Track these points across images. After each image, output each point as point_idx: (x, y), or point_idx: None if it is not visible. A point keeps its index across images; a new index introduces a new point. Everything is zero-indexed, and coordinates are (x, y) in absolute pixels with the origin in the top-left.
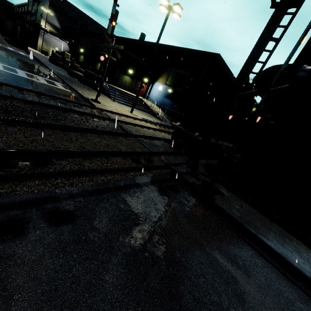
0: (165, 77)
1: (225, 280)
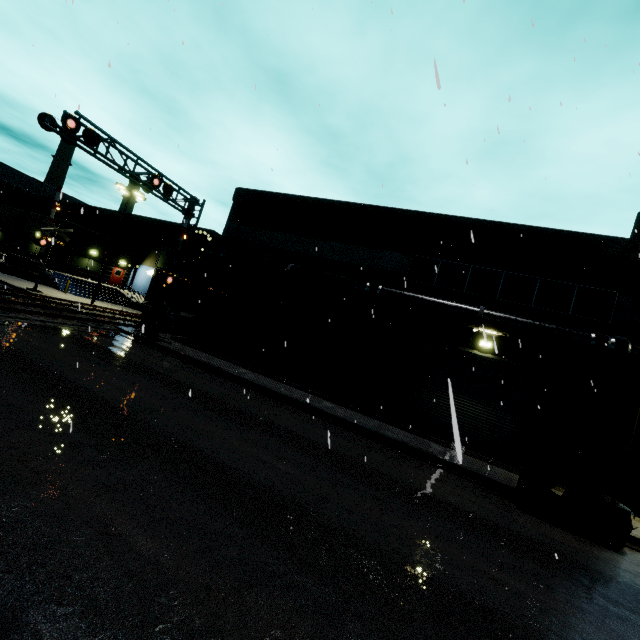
0: (155, 258)
1: (129, 352)
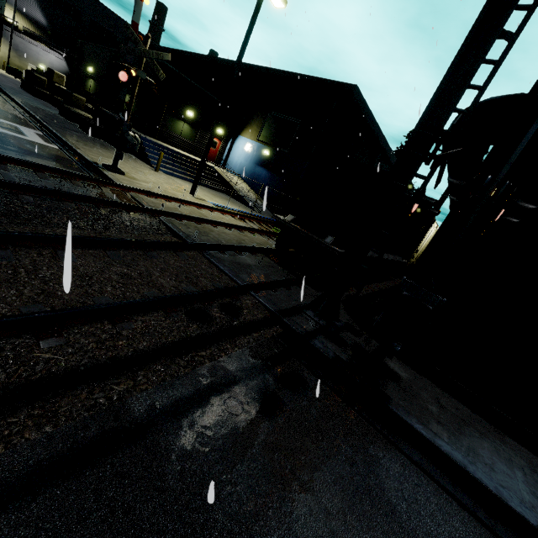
0: (258, 127)
1: None
